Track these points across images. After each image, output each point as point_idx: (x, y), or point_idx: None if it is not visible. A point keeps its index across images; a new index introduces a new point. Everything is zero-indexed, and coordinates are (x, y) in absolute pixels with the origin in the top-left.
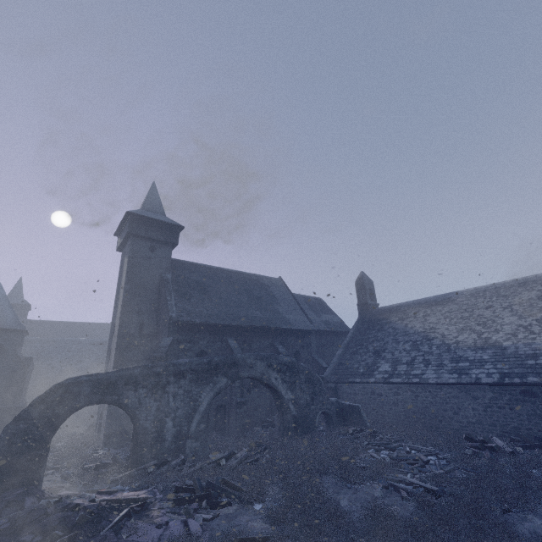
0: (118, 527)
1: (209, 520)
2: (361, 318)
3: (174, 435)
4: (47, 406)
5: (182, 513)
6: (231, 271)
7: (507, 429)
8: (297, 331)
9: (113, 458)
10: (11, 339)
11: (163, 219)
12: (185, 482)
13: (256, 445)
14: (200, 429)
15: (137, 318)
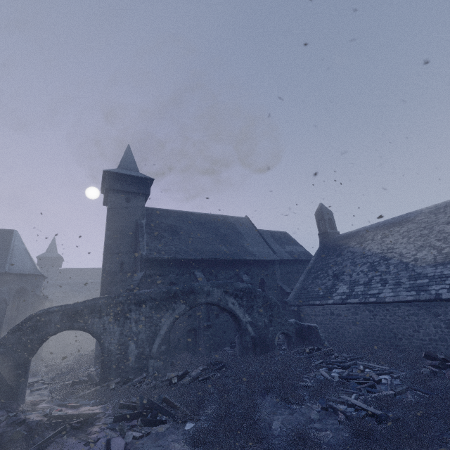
0: (47, 443)
1: (138, 438)
2: (322, 246)
3: (137, 356)
4: (22, 333)
5: (117, 430)
6: (201, 214)
7: None
8: (261, 261)
9: (87, 376)
10: (30, 281)
11: (135, 174)
12: (131, 399)
13: (214, 364)
14: (161, 350)
15: (118, 258)
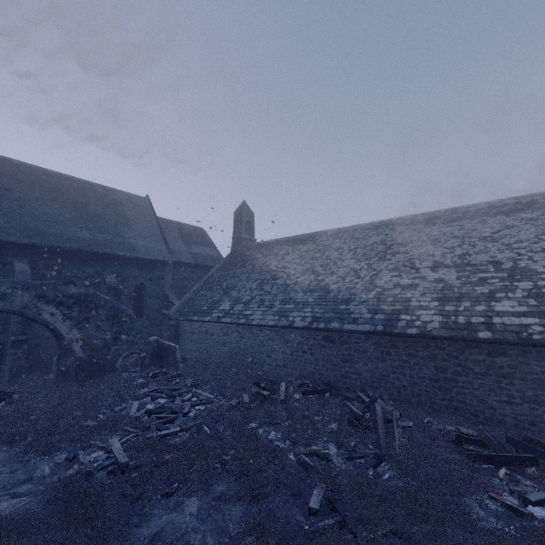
0: None
1: None
2: (232, 253)
3: None
4: None
5: None
6: (63, 176)
7: (305, 374)
8: (145, 261)
9: None
10: None
11: None
12: None
13: None
14: None
15: None
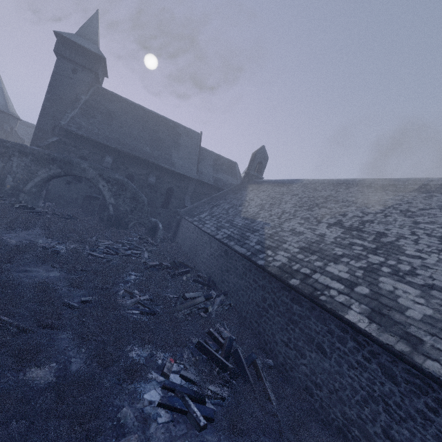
0: None
1: None
2: (240, 184)
3: (13, 187)
4: None
5: None
6: (152, 112)
7: (210, 272)
8: (178, 174)
9: None
10: None
11: (87, 46)
12: None
13: (67, 215)
14: (32, 191)
15: (52, 121)
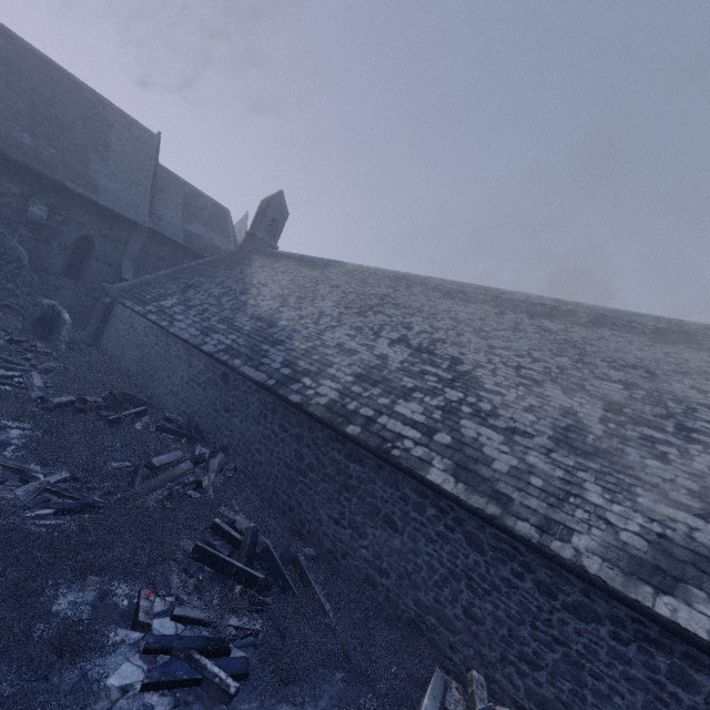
0: None
1: None
2: (237, 251)
3: None
4: None
5: None
6: (34, 52)
7: (188, 411)
8: (106, 210)
9: None
10: None
11: None
12: None
13: None
14: None
15: None
